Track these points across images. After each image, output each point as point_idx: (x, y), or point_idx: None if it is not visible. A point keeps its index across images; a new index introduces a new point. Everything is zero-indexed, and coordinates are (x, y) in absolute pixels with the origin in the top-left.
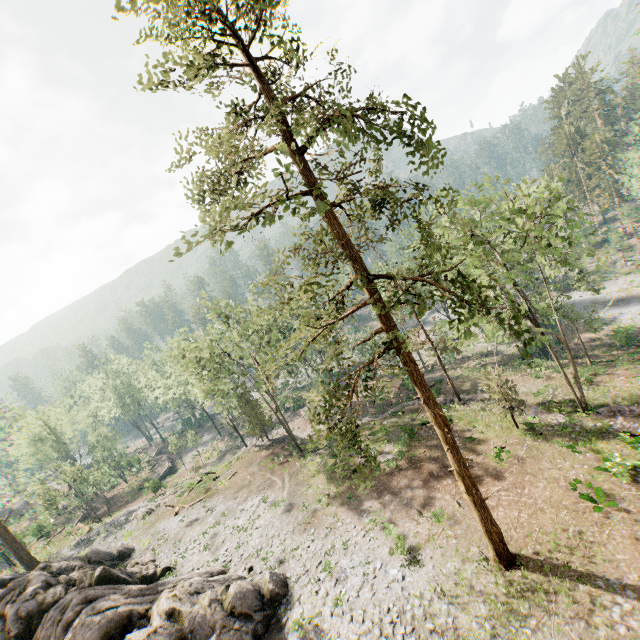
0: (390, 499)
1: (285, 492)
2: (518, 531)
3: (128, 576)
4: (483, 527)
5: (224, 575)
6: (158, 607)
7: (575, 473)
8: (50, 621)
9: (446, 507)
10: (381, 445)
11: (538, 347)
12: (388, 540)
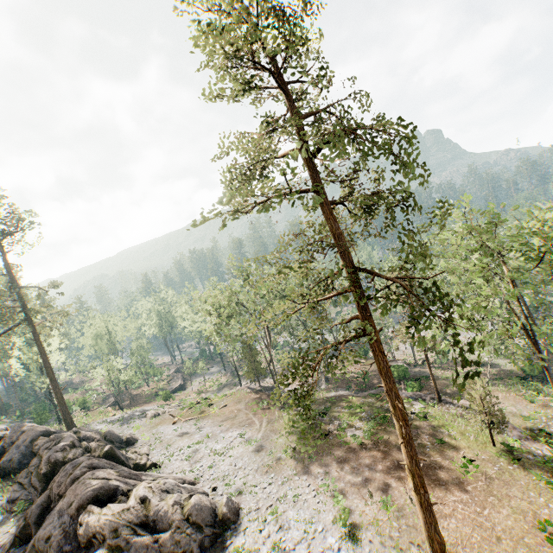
0: (347, 472)
1: (260, 434)
2: (466, 549)
3: (126, 459)
4: (426, 530)
5: (192, 486)
6: (136, 492)
7: (547, 513)
8: (65, 472)
9: (398, 498)
10: (352, 420)
11: (540, 371)
12: (335, 508)
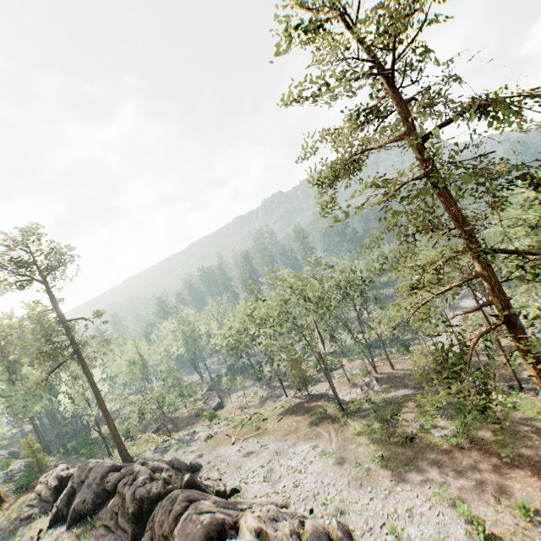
0: (454, 476)
1: (333, 445)
2: None
3: (205, 487)
4: None
5: (290, 509)
6: (246, 523)
7: None
8: (163, 509)
9: (529, 500)
10: (433, 419)
11: None
12: (461, 519)
